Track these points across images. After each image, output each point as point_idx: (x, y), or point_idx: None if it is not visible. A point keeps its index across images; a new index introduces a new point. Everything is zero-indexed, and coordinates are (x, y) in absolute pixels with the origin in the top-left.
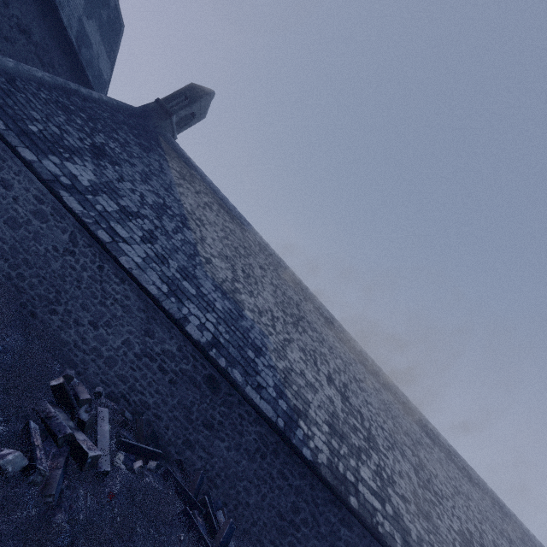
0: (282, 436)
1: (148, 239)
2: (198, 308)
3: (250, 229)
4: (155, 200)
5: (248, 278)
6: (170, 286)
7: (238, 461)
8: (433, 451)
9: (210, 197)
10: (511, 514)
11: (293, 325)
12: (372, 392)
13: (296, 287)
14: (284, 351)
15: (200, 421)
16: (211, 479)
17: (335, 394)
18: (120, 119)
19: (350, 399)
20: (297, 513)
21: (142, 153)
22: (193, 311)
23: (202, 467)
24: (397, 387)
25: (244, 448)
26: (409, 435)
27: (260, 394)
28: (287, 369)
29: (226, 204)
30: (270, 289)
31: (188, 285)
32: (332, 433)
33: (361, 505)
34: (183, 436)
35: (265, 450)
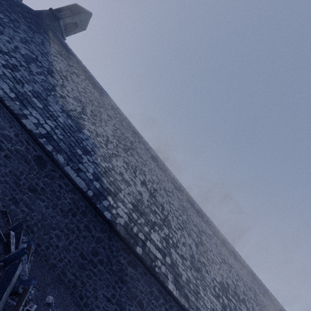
0: (89, 201)
1: (10, 68)
2: (41, 115)
3: (108, 97)
4: (28, 53)
5: (94, 116)
6: (18, 96)
7: (54, 216)
8: (213, 238)
9: (80, 71)
10: (258, 279)
11: (124, 149)
12: (175, 199)
13: (134, 134)
14: (110, 159)
15: (26, 186)
16: (29, 226)
17: (145, 191)
18: (17, 9)
19: (157, 197)
20: (96, 255)
21: (28, 30)
22: (35, 115)
23: (23, 217)
24: (194, 201)
25: (59, 208)
26: (197, 227)
27: (77, 173)
28: (109, 168)
29: (92, 79)
30: (112, 127)
31: (37, 101)
32: (134, 210)
33: (145, 253)
34: (10, 195)
35: (76, 211)
